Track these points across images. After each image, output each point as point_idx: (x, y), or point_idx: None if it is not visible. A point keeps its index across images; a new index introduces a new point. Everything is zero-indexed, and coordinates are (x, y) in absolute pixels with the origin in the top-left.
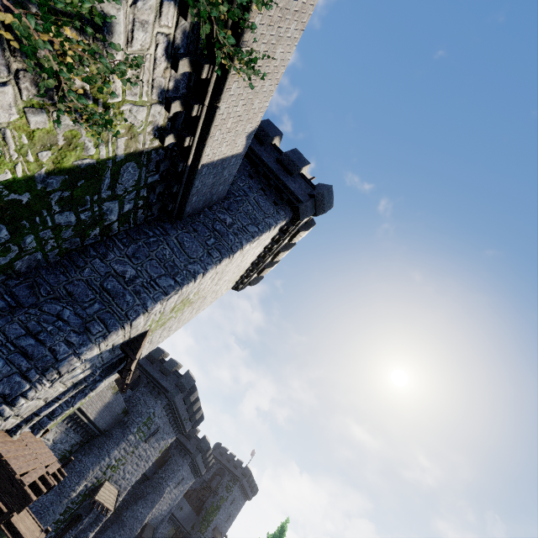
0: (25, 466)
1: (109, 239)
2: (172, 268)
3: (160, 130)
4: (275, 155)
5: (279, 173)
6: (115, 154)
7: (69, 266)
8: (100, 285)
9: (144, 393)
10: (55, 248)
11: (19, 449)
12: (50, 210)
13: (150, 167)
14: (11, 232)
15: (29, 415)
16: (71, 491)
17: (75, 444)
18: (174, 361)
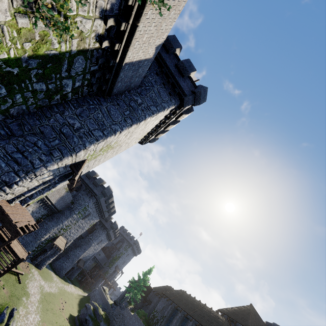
0: (17, 219)
1: (66, 103)
2: (102, 126)
3: (100, 37)
4: (175, 61)
5: (175, 74)
6: (71, 49)
7: (41, 115)
8: (59, 129)
9: (83, 194)
10: (33, 104)
11: (14, 210)
12: (30, 80)
13: (92, 60)
14: (7, 91)
15: (19, 195)
16: (41, 237)
17: (44, 215)
18: (101, 179)
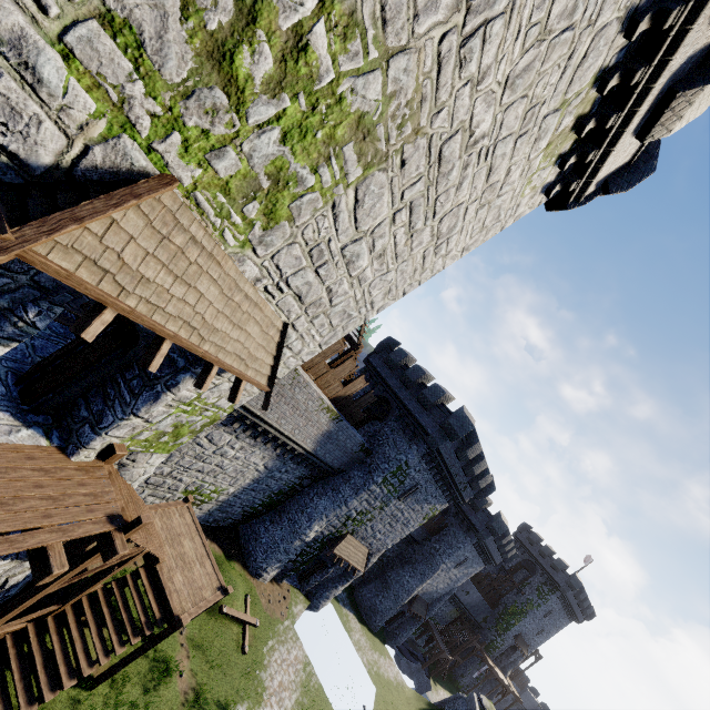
0: None
1: None
2: None
3: None
4: None
5: None
6: None
7: None
8: None
9: (393, 430)
10: None
11: None
12: None
13: None
14: None
15: None
16: (301, 533)
17: (303, 477)
18: (439, 389)
